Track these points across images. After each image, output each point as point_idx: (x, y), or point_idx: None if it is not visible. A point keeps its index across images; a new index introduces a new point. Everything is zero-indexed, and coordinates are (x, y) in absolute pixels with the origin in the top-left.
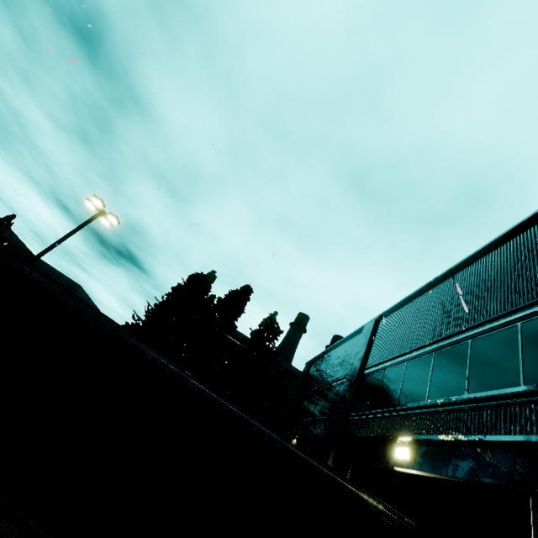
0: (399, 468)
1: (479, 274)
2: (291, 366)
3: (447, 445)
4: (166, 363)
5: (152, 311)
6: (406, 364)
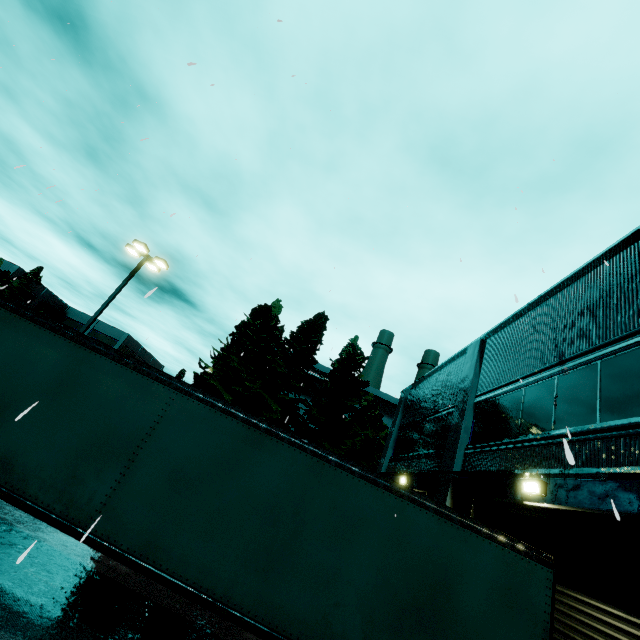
0: (529, 502)
1: (605, 281)
2: (381, 393)
3: (581, 478)
4: (281, 434)
5: (219, 356)
6: (524, 390)
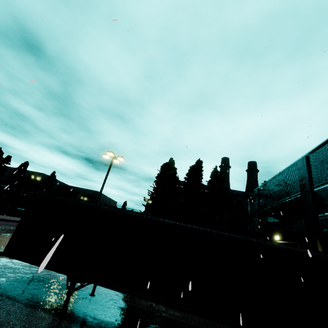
0: None
1: None
2: (233, 190)
3: None
4: (251, 239)
5: (153, 194)
6: None
